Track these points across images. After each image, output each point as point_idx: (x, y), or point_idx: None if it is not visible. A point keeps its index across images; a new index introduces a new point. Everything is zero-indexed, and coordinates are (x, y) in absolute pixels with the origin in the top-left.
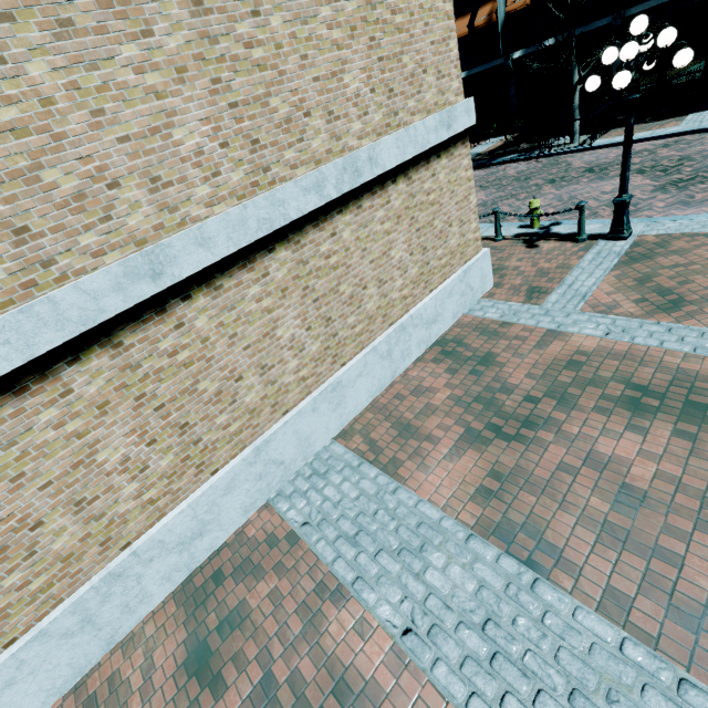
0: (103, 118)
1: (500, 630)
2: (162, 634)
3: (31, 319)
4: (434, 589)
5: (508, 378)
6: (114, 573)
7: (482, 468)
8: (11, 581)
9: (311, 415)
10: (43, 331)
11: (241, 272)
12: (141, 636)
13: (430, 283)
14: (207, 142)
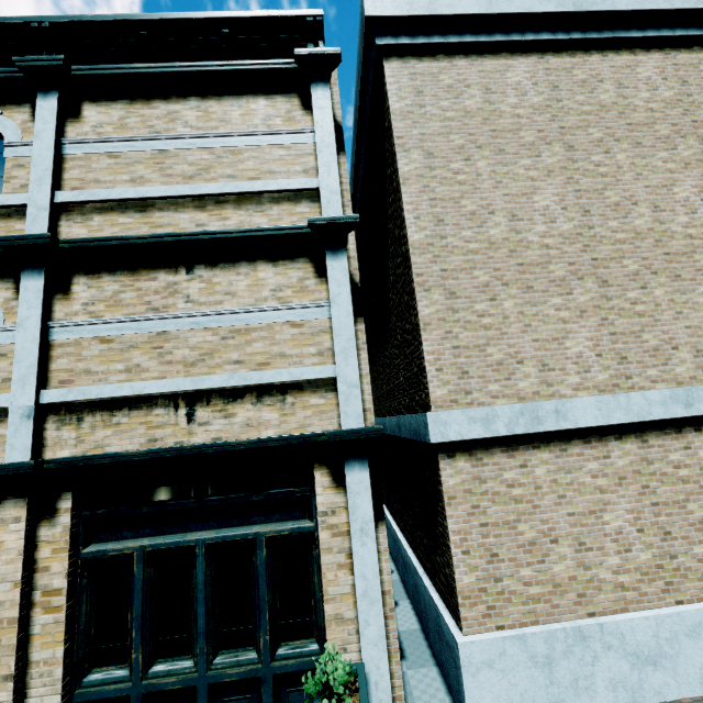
0: (680, 316)
1: None
2: None
3: (614, 402)
4: None
5: None
6: (581, 631)
7: None
8: (524, 572)
9: None
10: (617, 411)
11: None
12: None
13: None
14: None
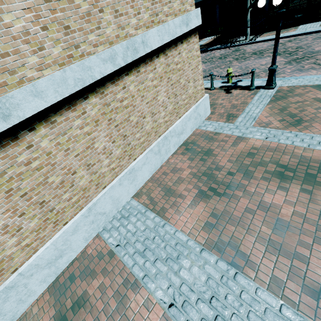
0: None
1: (219, 302)
2: (42, 312)
3: None
4: (184, 280)
5: (219, 162)
6: (8, 286)
7: (207, 211)
8: None
9: (118, 187)
10: None
11: (68, 112)
12: (30, 314)
13: (179, 113)
14: (31, 25)
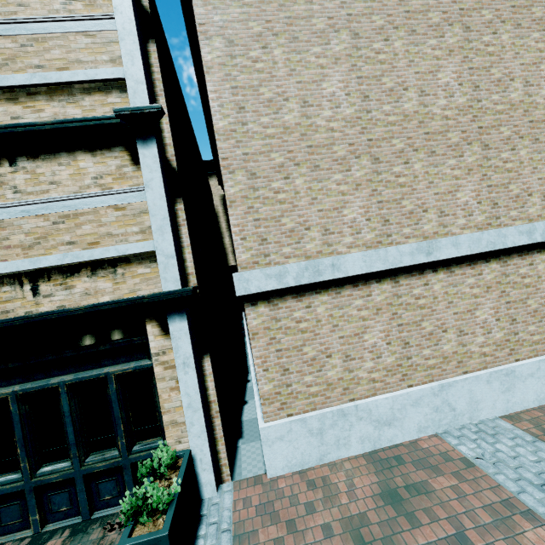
0: (431, 185)
1: None
2: (356, 472)
3: (376, 255)
4: None
5: None
6: (343, 411)
7: None
8: (307, 379)
9: (484, 384)
10: (377, 262)
11: (466, 268)
12: (340, 467)
13: None
14: (471, 200)
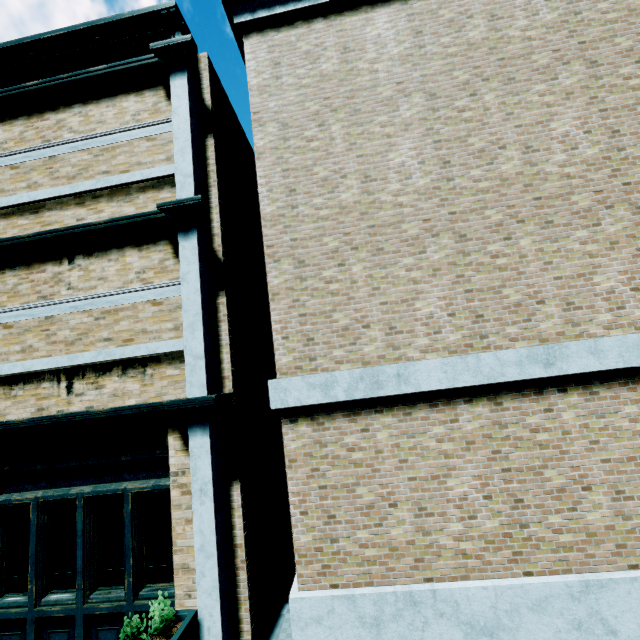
0: (549, 266)
1: None
2: None
3: (463, 363)
4: None
5: None
6: (413, 596)
7: None
8: (361, 535)
9: None
10: (465, 373)
11: (620, 388)
12: None
13: None
14: (619, 286)
